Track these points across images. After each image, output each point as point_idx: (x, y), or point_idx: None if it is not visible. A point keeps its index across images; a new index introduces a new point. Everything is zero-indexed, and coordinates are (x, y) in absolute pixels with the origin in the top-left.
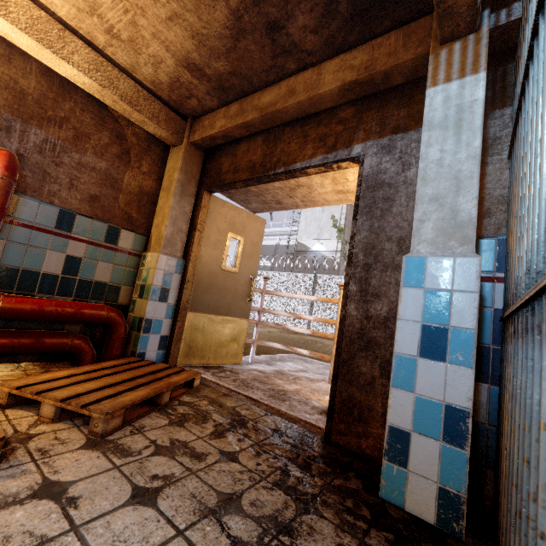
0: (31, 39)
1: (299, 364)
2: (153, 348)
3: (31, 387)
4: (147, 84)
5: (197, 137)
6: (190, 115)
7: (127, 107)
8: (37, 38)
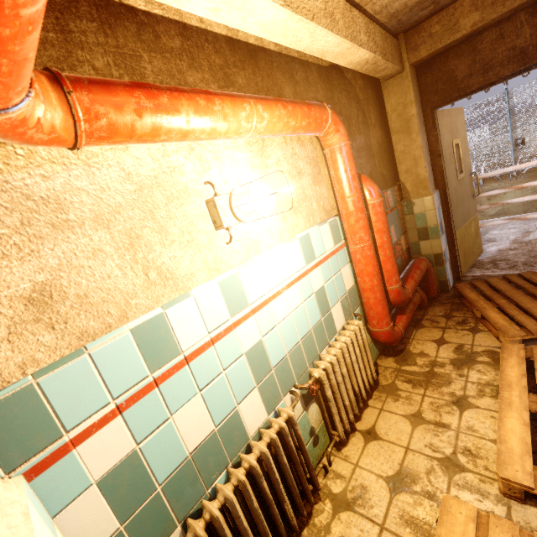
0: (349, 43)
1: (504, 229)
2: (449, 272)
3: (533, 331)
4: (381, 20)
5: (425, 54)
6: (404, 30)
7: (383, 62)
8: (350, 38)
